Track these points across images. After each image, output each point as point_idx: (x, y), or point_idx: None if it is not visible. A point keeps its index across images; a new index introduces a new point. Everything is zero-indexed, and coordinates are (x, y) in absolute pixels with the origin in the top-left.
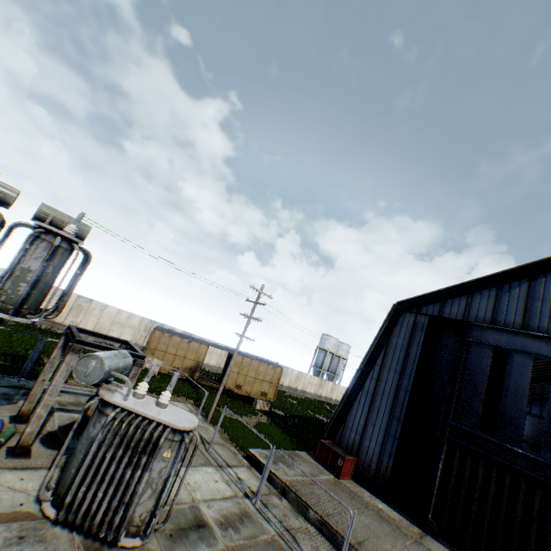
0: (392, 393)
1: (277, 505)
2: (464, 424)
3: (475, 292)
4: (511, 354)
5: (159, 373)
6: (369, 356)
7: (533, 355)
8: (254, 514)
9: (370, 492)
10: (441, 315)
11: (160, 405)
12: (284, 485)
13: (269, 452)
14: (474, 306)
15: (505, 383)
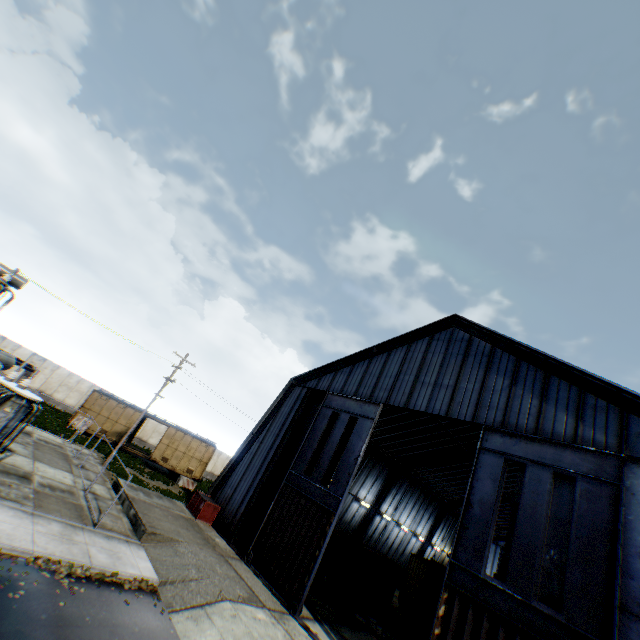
0: (266, 452)
1: (108, 503)
2: (297, 471)
3: (340, 369)
4: (341, 414)
5: (90, 435)
6: (262, 423)
7: (351, 415)
8: (79, 495)
9: (220, 535)
10: (316, 388)
11: (20, 385)
12: (126, 497)
13: (138, 486)
14: (336, 380)
15: (330, 436)
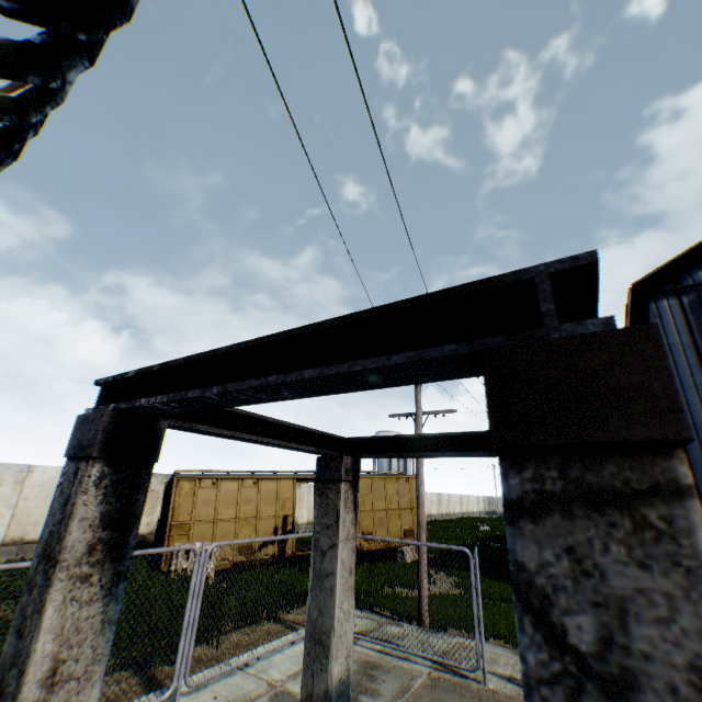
0: None
1: None
2: None
3: None
4: None
5: None
6: None
7: None
8: None
9: None
10: None
11: None
12: None
13: None
14: None
15: None
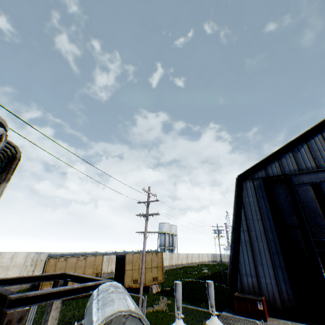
0: (263, 236)
1: None
2: (321, 237)
3: (280, 156)
4: (322, 184)
5: None
6: (235, 216)
7: None
8: None
9: (288, 320)
10: (268, 175)
11: None
12: None
13: None
14: (284, 164)
15: None
